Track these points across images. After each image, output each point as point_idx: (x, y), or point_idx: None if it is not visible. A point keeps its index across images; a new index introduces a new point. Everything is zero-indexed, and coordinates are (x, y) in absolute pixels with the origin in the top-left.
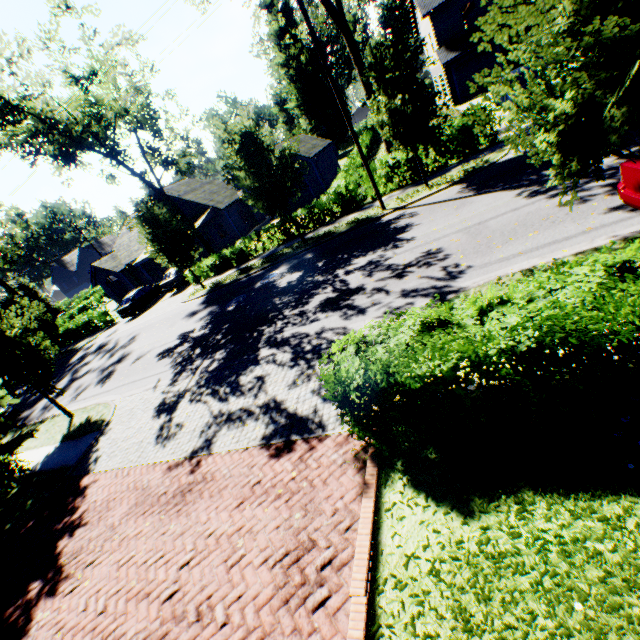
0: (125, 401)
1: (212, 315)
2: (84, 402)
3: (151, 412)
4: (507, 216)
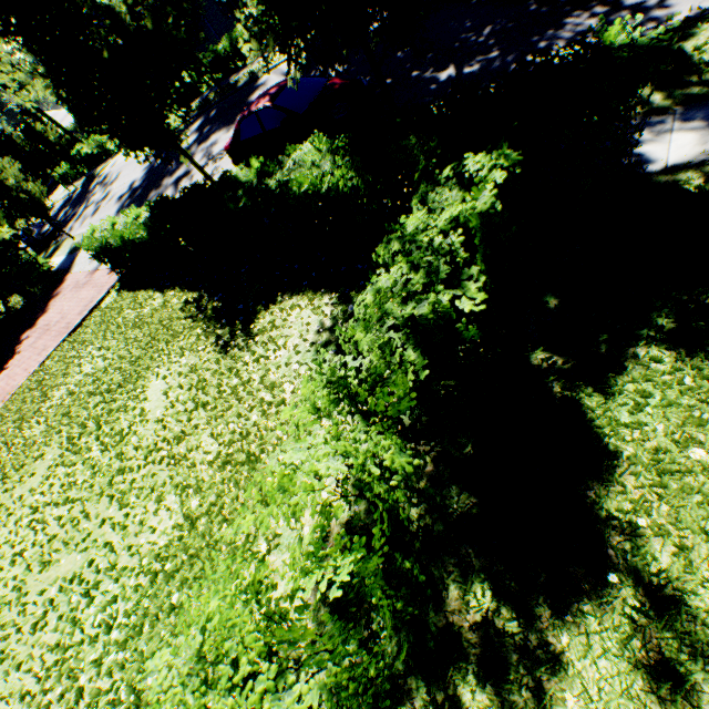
0: None
1: (149, 168)
2: (83, 230)
3: None
4: None
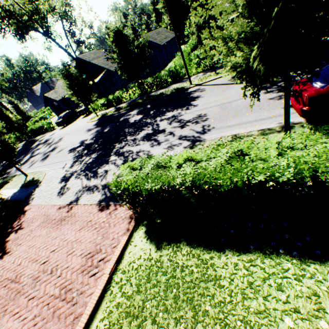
0: (50, 172)
1: (97, 133)
2: (33, 169)
3: (59, 180)
4: (242, 100)
